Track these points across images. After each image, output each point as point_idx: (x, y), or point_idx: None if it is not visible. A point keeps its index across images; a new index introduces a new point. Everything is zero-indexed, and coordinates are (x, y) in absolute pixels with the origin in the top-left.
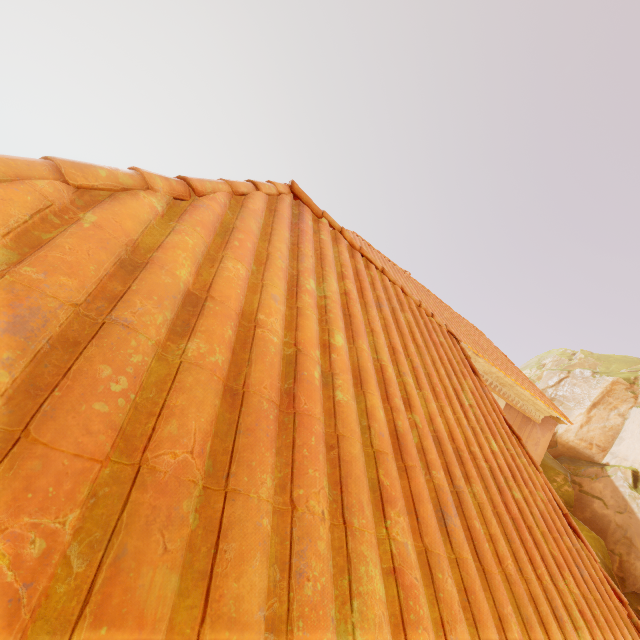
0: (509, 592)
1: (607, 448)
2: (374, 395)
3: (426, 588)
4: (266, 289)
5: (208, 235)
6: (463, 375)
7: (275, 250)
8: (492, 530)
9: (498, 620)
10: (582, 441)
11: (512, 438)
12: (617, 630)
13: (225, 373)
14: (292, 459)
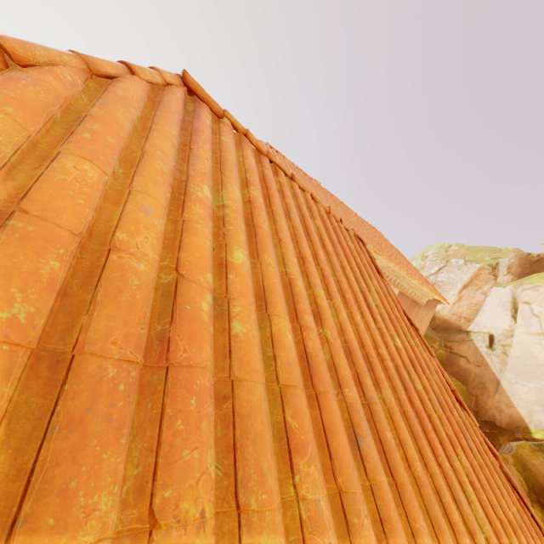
0: (418, 496)
1: (472, 319)
2: (281, 317)
3: (341, 539)
4: (134, 198)
5: (32, 120)
6: (369, 277)
7: (153, 149)
8: (401, 434)
9: (411, 536)
10: (454, 315)
11: (411, 330)
12: (495, 486)
13: (35, 333)
14: (158, 441)
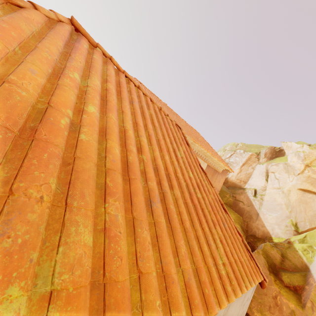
0: (185, 236)
1: (246, 182)
2: (113, 141)
3: (130, 237)
4: (25, 64)
5: None
6: (181, 144)
7: (43, 47)
8: (181, 209)
9: (175, 248)
10: (237, 180)
11: (202, 173)
12: (236, 246)
13: None
14: (20, 165)
